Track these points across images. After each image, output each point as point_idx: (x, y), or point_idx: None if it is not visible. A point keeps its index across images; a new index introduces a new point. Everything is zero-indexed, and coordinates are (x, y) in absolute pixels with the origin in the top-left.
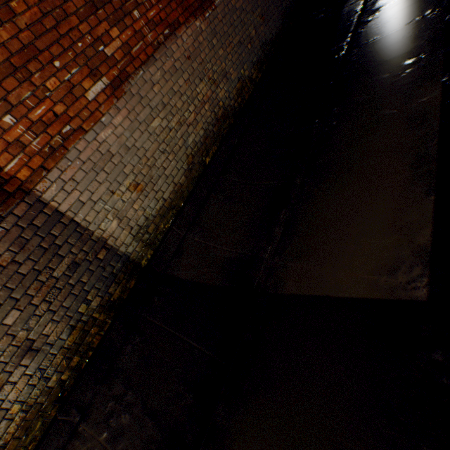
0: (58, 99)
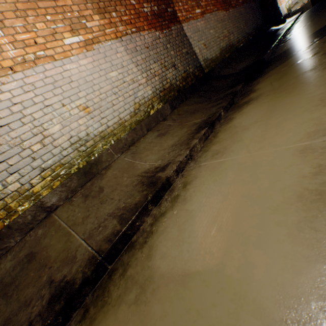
0: (190, 7)
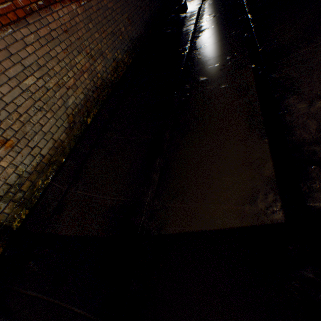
0: None
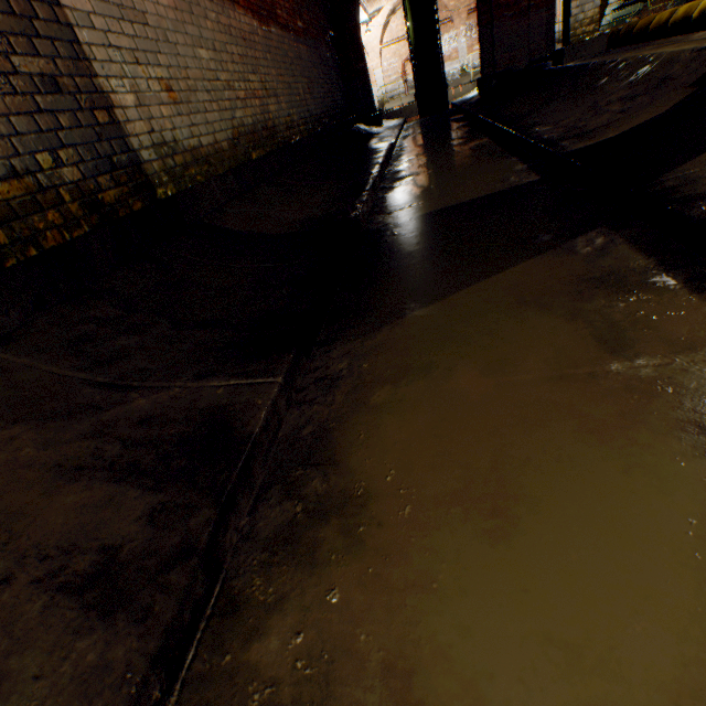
0: None
